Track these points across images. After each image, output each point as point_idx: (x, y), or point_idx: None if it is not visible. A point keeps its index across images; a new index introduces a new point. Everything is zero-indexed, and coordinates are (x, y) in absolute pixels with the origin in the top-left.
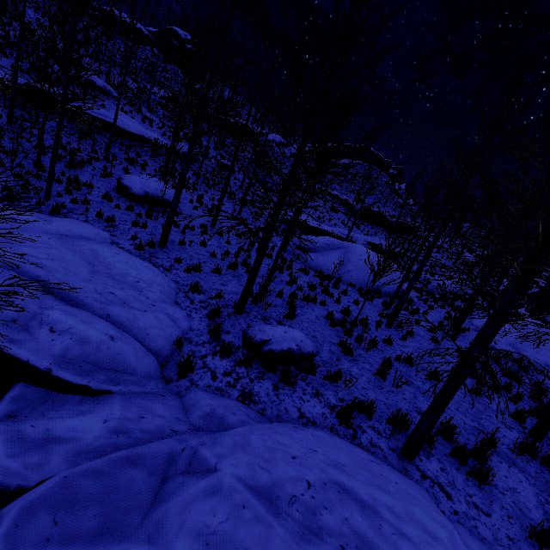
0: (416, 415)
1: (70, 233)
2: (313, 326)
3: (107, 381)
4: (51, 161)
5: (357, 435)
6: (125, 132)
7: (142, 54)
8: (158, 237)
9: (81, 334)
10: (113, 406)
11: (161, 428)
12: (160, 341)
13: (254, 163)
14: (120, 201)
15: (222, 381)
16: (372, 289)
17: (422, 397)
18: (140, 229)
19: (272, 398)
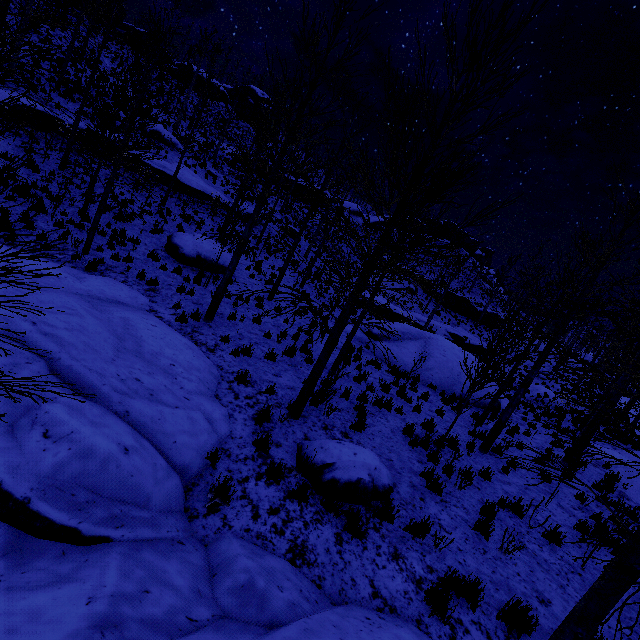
0: (538, 605)
1: (102, 295)
2: (387, 443)
3: (107, 521)
4: (98, 212)
5: (456, 637)
6: (185, 187)
7: (214, 110)
8: (205, 308)
9: (84, 443)
10: (106, 569)
11: (171, 614)
12: (189, 453)
13: (323, 231)
14: (168, 261)
15: (265, 522)
16: (457, 394)
17: (542, 572)
18: (185, 297)
19: (334, 558)
